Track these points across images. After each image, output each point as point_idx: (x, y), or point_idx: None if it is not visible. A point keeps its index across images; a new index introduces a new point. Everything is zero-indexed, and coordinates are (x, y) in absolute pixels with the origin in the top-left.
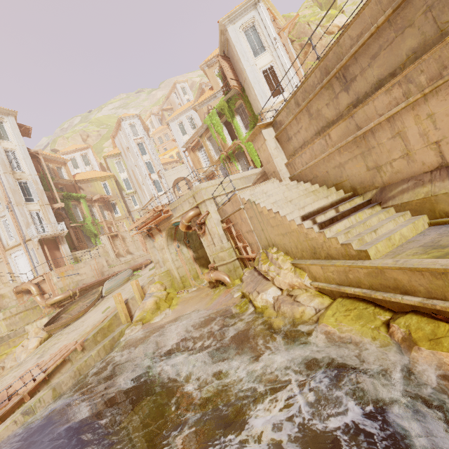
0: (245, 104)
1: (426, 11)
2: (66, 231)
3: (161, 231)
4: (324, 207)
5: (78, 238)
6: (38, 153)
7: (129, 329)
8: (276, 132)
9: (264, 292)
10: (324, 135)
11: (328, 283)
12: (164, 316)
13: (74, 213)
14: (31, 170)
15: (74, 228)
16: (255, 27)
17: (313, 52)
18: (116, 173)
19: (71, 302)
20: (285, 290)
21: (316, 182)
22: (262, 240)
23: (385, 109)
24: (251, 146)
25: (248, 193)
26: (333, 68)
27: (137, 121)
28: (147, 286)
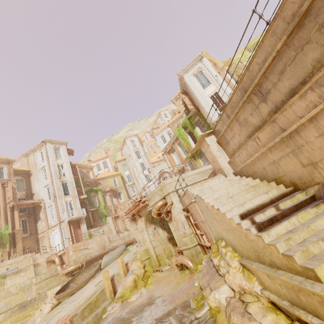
0: (201, 119)
1: (320, 28)
2: (85, 214)
3: (141, 217)
4: (263, 204)
5: (94, 218)
6: (75, 164)
7: (110, 306)
8: (217, 138)
9: (216, 291)
10: (253, 137)
11: (279, 296)
12: (139, 296)
13: (93, 201)
14: (70, 175)
15: (92, 211)
16: (201, 72)
17: None
18: (122, 172)
19: (78, 273)
20: (236, 292)
21: (256, 176)
22: (212, 231)
23: (304, 111)
24: None
25: (198, 189)
26: (249, 87)
27: (135, 138)
28: (131, 263)
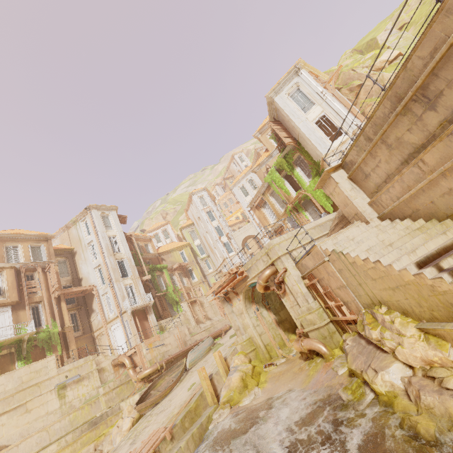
0: (303, 156)
1: None
2: (152, 301)
3: (237, 294)
4: (446, 246)
5: (163, 306)
6: (131, 235)
7: (216, 413)
8: (348, 172)
9: (385, 371)
10: (415, 162)
11: None
12: (253, 398)
13: (159, 283)
14: (126, 250)
15: (159, 297)
16: (299, 89)
17: (365, 90)
18: (191, 241)
19: (158, 377)
20: (417, 369)
21: (419, 216)
22: (361, 297)
23: None
24: (317, 192)
25: (330, 243)
26: (406, 92)
27: (205, 193)
28: (230, 358)
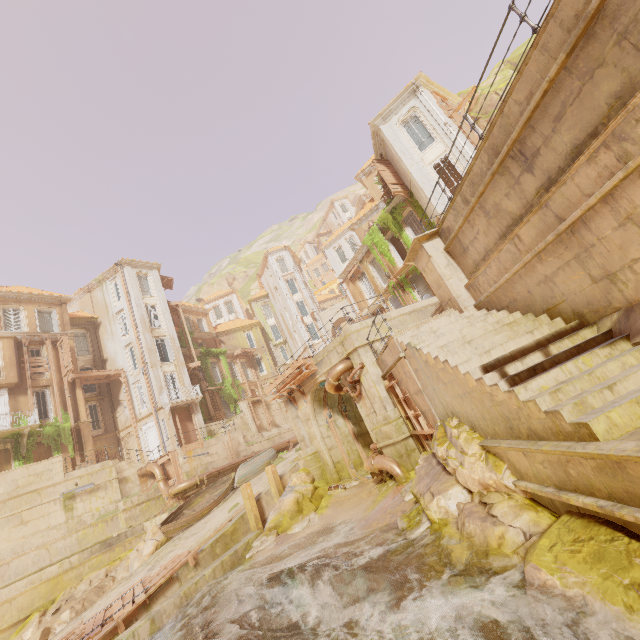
0: (415, 212)
1: (619, 41)
2: (200, 396)
3: (304, 395)
4: (524, 348)
5: (215, 405)
6: (178, 305)
7: (258, 540)
8: (446, 243)
9: (442, 495)
10: (511, 237)
11: (542, 483)
12: (307, 525)
13: (212, 373)
14: (169, 326)
15: (211, 392)
16: (416, 117)
17: None
18: (263, 320)
19: (196, 493)
20: (475, 494)
21: (516, 308)
22: (436, 405)
23: (594, 185)
24: None
25: (410, 335)
26: (503, 146)
27: (286, 254)
28: (288, 475)
